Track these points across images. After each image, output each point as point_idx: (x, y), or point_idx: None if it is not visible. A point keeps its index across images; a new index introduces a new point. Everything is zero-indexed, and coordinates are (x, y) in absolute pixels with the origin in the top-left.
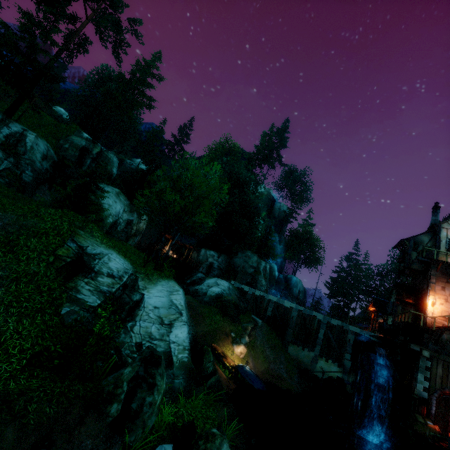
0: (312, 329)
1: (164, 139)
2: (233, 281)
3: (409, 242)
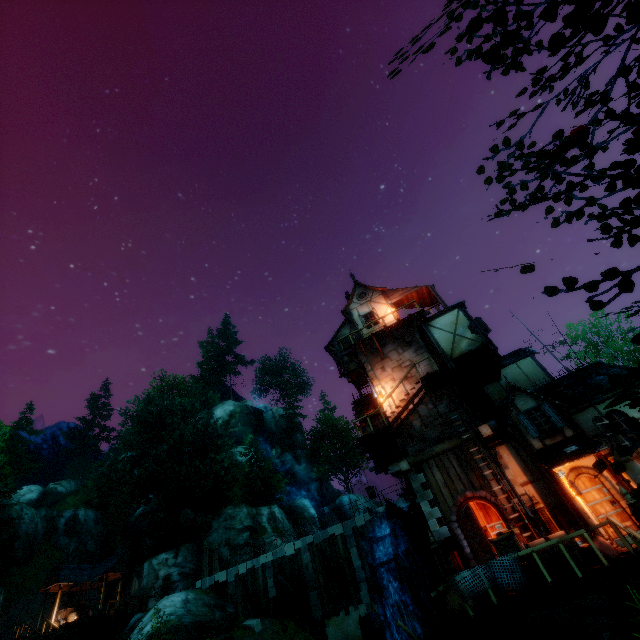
0: (341, 561)
1: (36, 432)
2: (199, 581)
3: (335, 346)
